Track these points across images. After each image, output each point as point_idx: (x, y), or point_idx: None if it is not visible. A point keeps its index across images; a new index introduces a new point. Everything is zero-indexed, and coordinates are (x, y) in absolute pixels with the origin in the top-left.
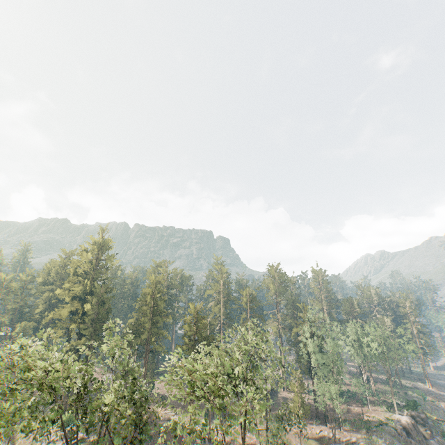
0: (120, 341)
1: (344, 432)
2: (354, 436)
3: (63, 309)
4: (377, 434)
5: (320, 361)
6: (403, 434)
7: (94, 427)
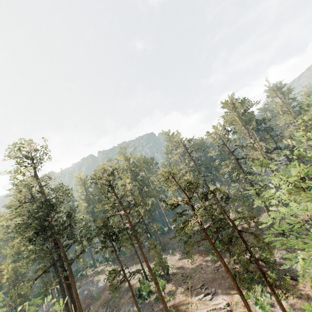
0: None
1: None
2: None
3: (16, 241)
4: None
5: None
6: None
7: None
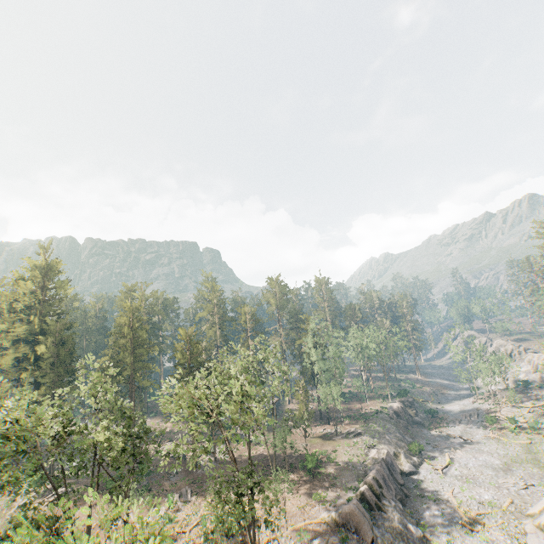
0: (101, 377)
1: (345, 427)
2: (354, 427)
3: (5, 356)
4: (373, 421)
5: (323, 368)
6: (394, 417)
7: (77, 480)
